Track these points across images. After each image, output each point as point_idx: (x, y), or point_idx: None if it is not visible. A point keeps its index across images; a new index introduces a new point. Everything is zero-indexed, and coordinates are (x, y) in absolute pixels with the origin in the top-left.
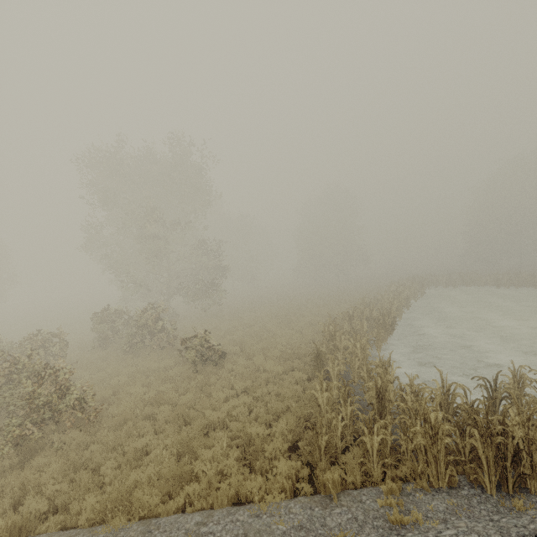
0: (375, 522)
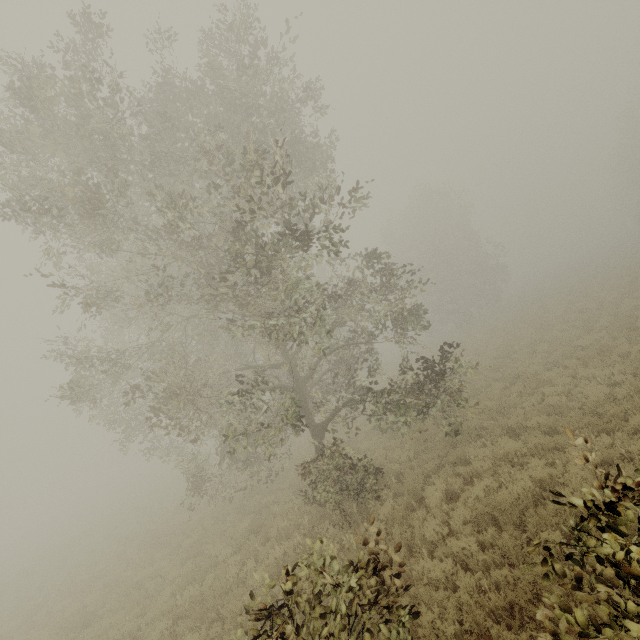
0: None
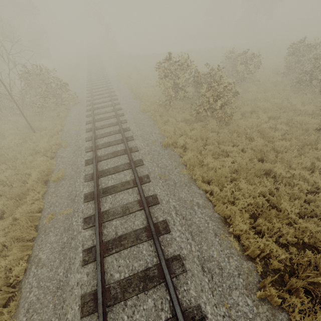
0: None
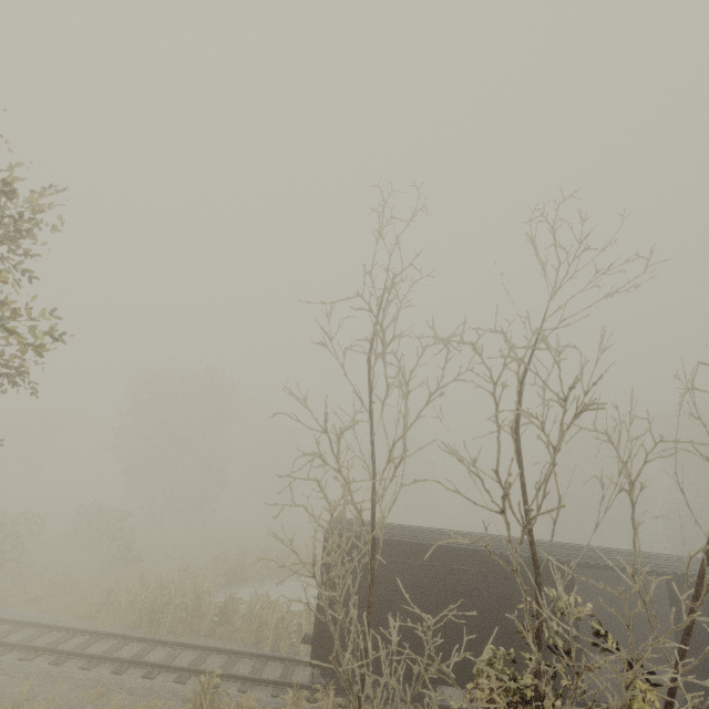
0: (87, 625)
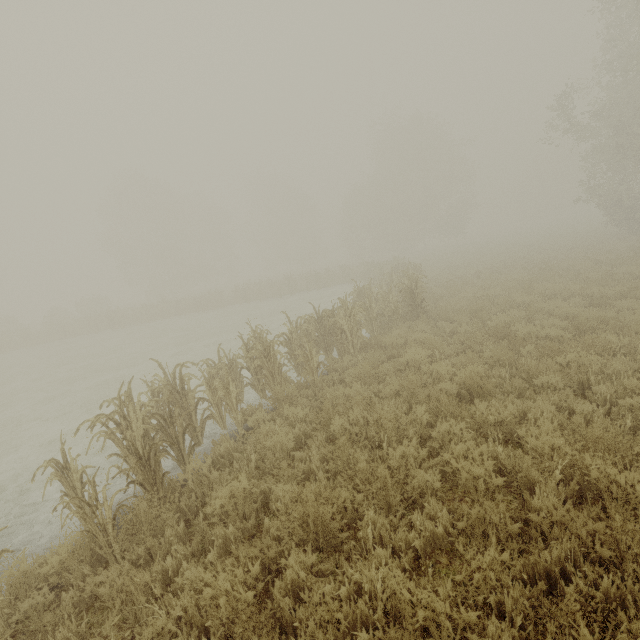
0: None
